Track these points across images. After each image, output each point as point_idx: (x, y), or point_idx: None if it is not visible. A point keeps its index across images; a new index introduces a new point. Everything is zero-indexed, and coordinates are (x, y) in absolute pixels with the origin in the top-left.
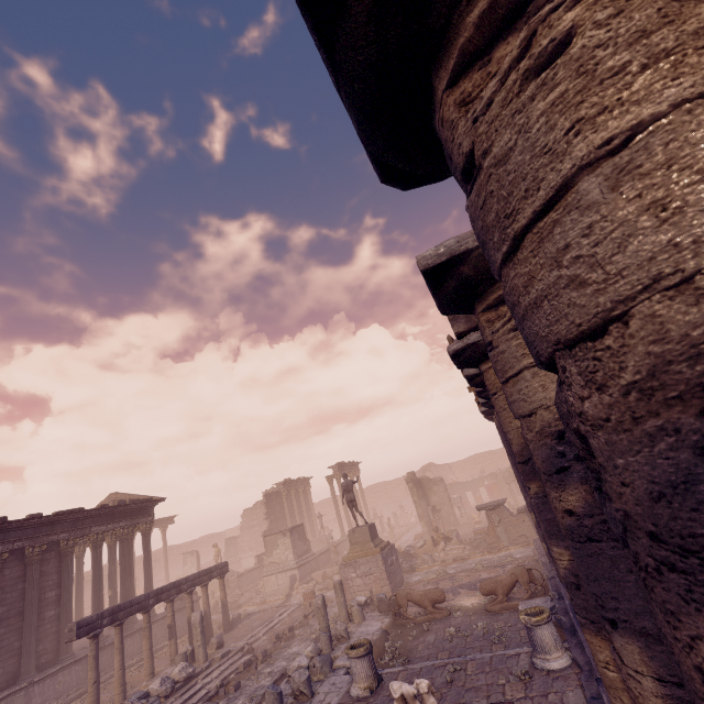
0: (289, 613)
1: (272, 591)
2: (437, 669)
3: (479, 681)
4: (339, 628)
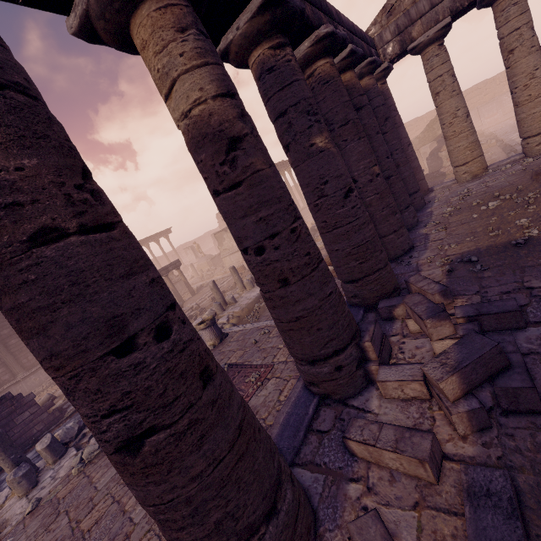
0: (228, 281)
1: (229, 265)
2: (257, 331)
3: (270, 344)
4: (227, 298)
